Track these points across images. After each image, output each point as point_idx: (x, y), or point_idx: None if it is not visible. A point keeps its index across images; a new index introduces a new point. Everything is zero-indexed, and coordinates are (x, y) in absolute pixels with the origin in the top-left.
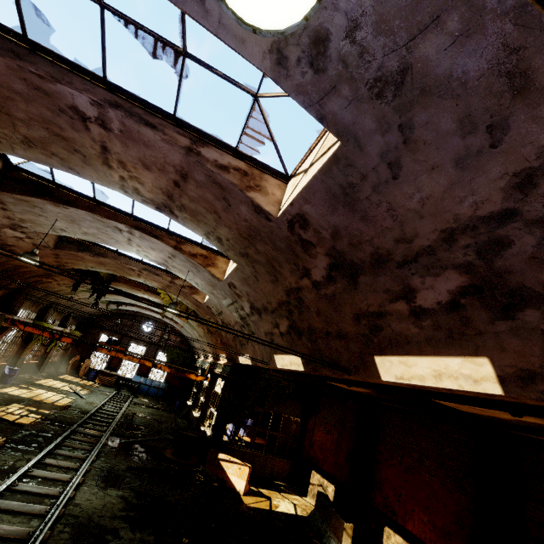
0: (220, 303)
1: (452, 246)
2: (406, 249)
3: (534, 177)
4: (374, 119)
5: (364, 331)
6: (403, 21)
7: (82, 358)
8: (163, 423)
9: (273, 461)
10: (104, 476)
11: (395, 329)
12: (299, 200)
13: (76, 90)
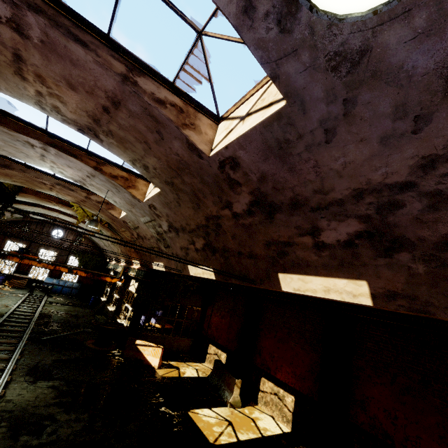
0: (138, 220)
1: (359, 201)
2: (321, 199)
3: (436, 162)
4: (324, 89)
5: (272, 255)
6: None
7: None
8: (80, 318)
9: (179, 340)
10: (31, 371)
11: (299, 255)
12: (235, 145)
13: None
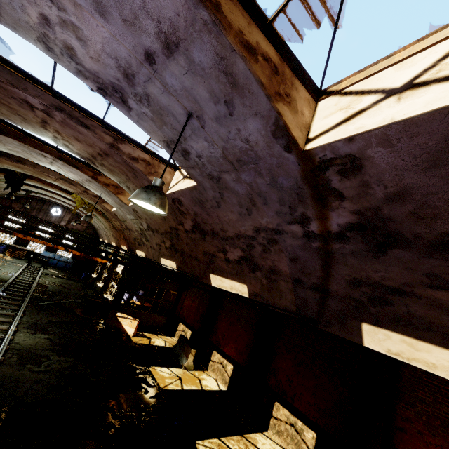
0: (125, 216)
1: (239, 240)
2: (224, 234)
3: (259, 230)
4: (210, 185)
5: (207, 261)
6: (217, 166)
7: None
8: (72, 290)
9: (155, 317)
10: (32, 326)
11: (219, 264)
12: (178, 193)
13: (30, 95)
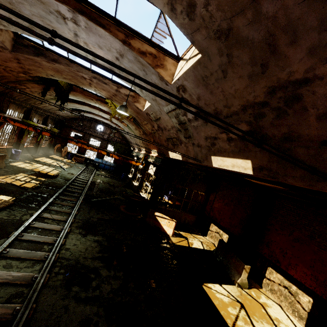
0: (160, 110)
1: None
2: None
3: None
4: None
5: None
6: None
7: (62, 145)
8: (116, 188)
9: (186, 215)
10: (84, 225)
11: None
12: None
13: None
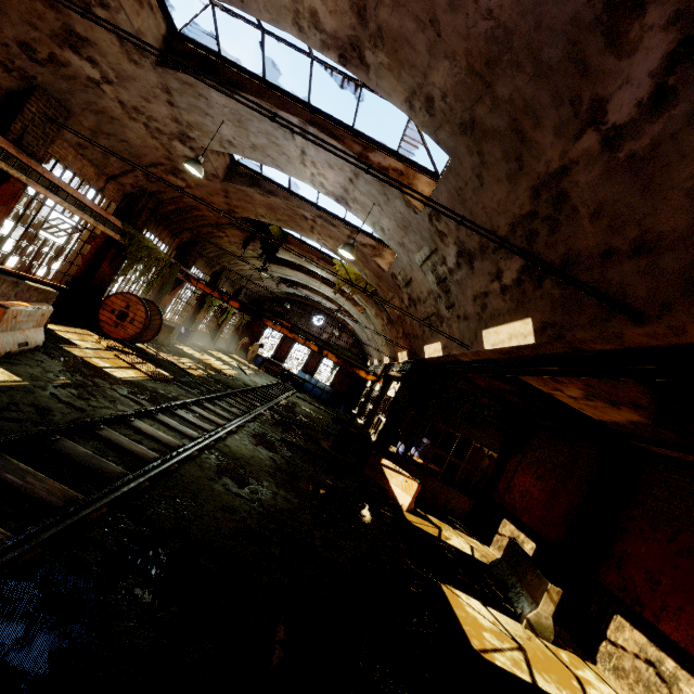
0: (411, 262)
1: None
2: None
3: None
4: None
5: None
6: None
7: (250, 342)
8: (324, 421)
9: (449, 492)
10: (256, 436)
11: None
12: None
13: None
